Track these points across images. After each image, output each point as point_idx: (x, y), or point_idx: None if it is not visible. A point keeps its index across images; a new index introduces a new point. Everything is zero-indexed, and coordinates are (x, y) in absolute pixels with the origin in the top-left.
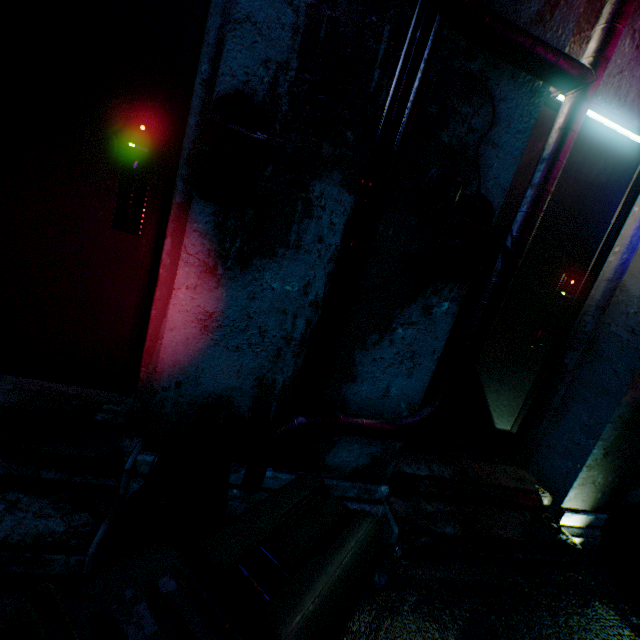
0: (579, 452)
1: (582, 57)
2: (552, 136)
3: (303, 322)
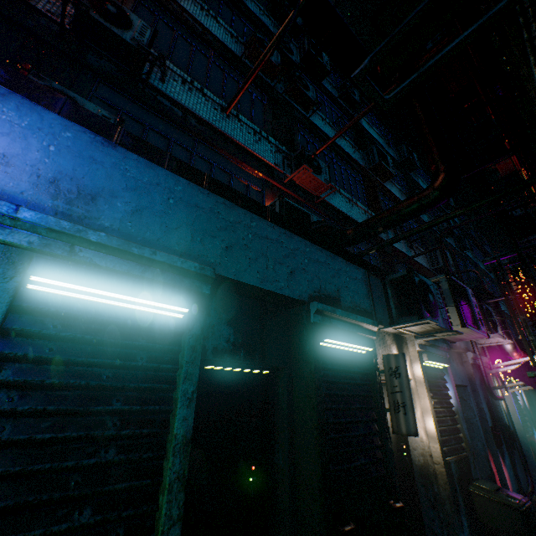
0: None
1: (499, 393)
2: (505, 408)
3: (511, 469)
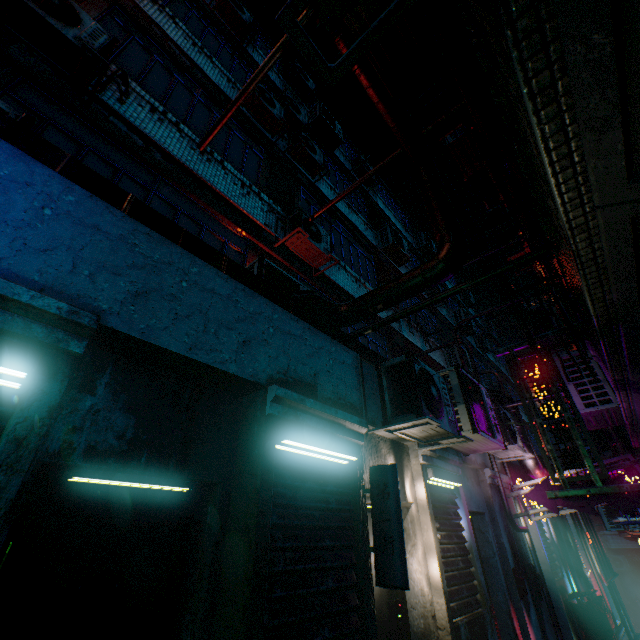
0: (570, 638)
1: (522, 523)
2: (529, 543)
3: (539, 628)
